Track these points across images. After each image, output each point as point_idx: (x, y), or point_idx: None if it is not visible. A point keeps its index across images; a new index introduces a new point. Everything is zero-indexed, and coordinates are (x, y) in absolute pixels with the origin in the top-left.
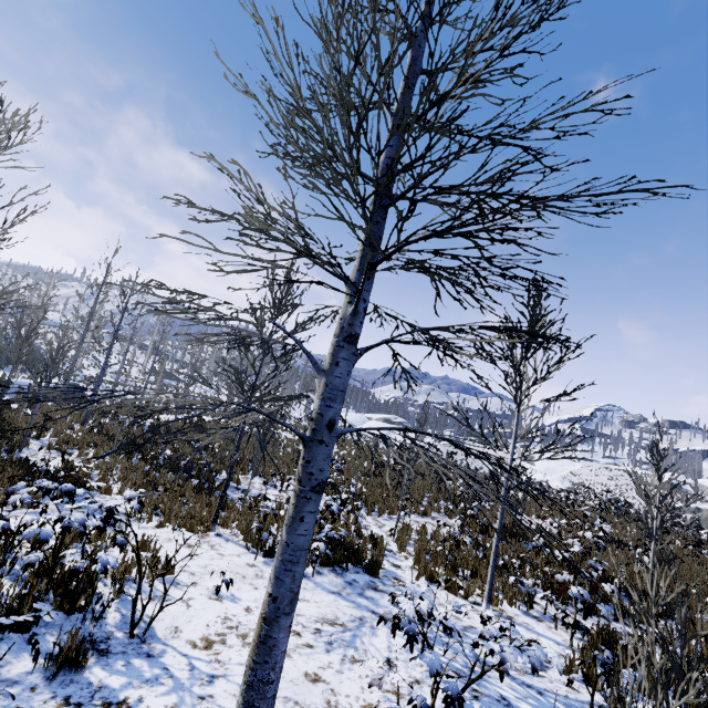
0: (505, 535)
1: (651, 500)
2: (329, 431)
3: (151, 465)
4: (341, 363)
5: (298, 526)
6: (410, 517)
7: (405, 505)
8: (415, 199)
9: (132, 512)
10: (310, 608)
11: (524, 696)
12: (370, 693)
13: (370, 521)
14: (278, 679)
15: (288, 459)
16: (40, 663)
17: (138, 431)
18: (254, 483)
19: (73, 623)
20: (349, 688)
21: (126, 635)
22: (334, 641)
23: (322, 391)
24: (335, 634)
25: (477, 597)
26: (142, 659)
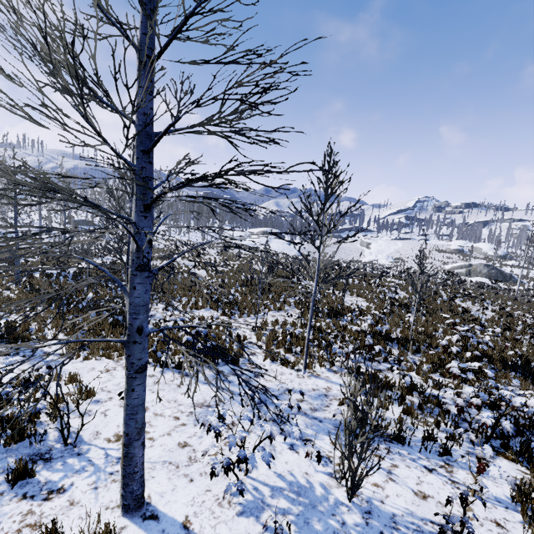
0: (331, 316)
1: (415, 287)
2: (139, 335)
3: (73, 314)
4: (137, 287)
5: (131, 394)
6: (270, 313)
7: (264, 308)
8: (181, 129)
9: (65, 352)
10: (188, 398)
11: (311, 425)
12: (217, 446)
13: (240, 322)
14: (141, 469)
15: (184, 284)
16: (5, 476)
17: (64, 282)
18: (158, 309)
19: (25, 446)
20: (204, 446)
21: (63, 445)
22: (200, 417)
23: (128, 308)
24: (202, 413)
25: (301, 366)
26: (74, 458)
